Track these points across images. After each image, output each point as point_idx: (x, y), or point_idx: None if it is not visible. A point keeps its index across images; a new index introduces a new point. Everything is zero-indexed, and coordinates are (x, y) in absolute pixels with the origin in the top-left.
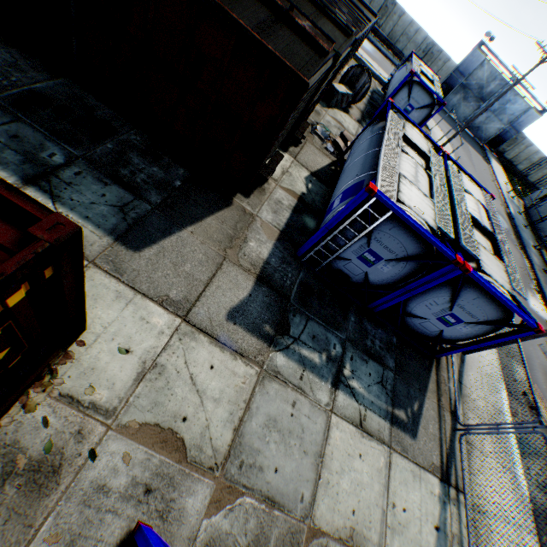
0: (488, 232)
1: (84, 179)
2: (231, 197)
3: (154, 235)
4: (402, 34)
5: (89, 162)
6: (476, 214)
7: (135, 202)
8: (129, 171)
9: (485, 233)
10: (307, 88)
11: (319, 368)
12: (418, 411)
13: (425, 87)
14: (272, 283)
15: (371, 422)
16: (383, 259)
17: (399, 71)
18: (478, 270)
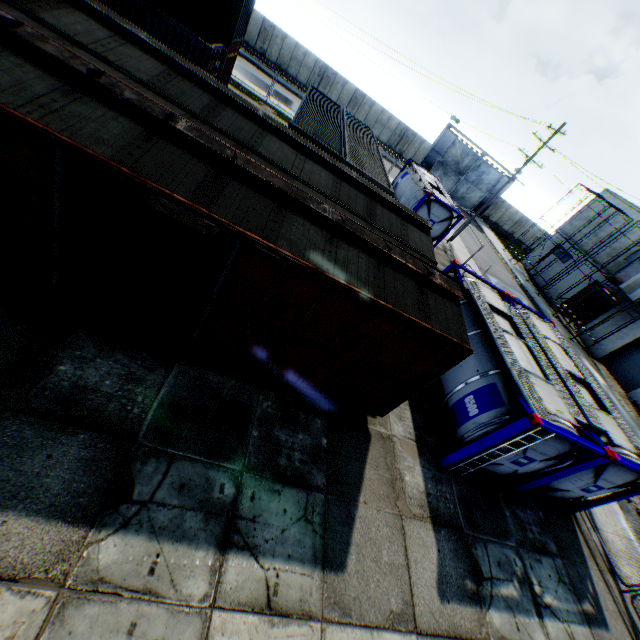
0: (581, 380)
1: (260, 500)
2: (365, 425)
3: (343, 533)
4: (375, 121)
5: (252, 472)
6: (565, 363)
7: (309, 498)
8: (285, 457)
9: (579, 381)
10: (471, 353)
11: (520, 602)
12: (593, 590)
13: (442, 203)
14: (443, 518)
15: (577, 636)
16: (536, 460)
17: (403, 178)
18: (610, 444)
